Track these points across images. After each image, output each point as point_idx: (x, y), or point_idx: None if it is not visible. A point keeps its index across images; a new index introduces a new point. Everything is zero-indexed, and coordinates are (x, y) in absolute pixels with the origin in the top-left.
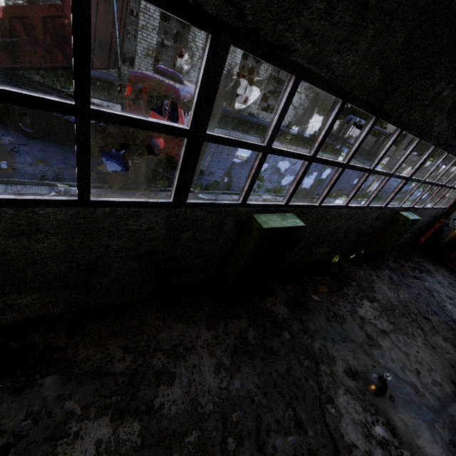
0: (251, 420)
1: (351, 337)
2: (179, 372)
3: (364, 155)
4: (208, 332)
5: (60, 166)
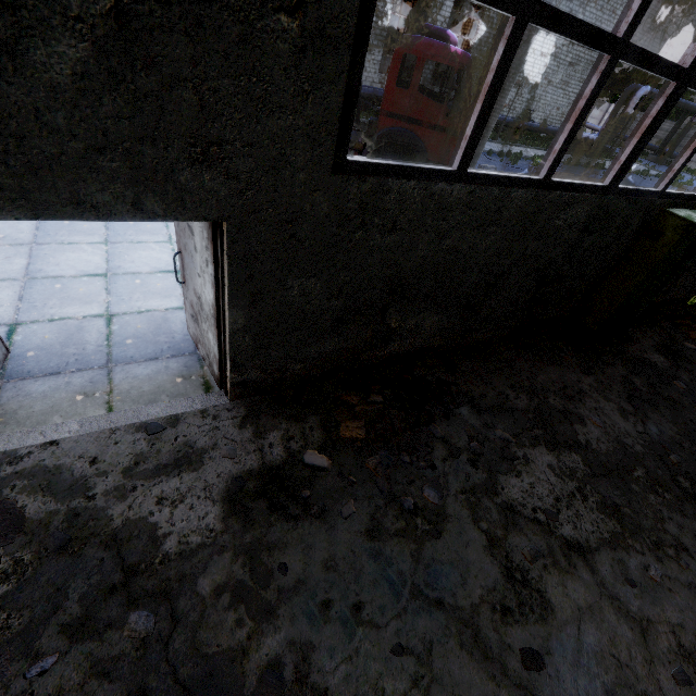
0: (691, 464)
1: None
2: (583, 413)
3: (651, 156)
4: (587, 377)
5: None
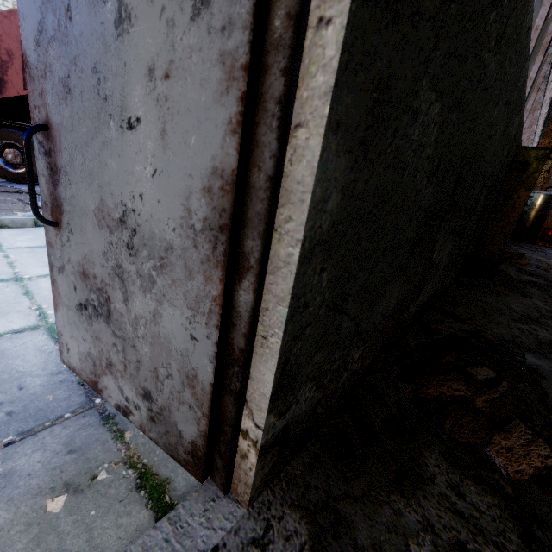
0: None
1: None
2: None
3: None
4: (532, 299)
5: None
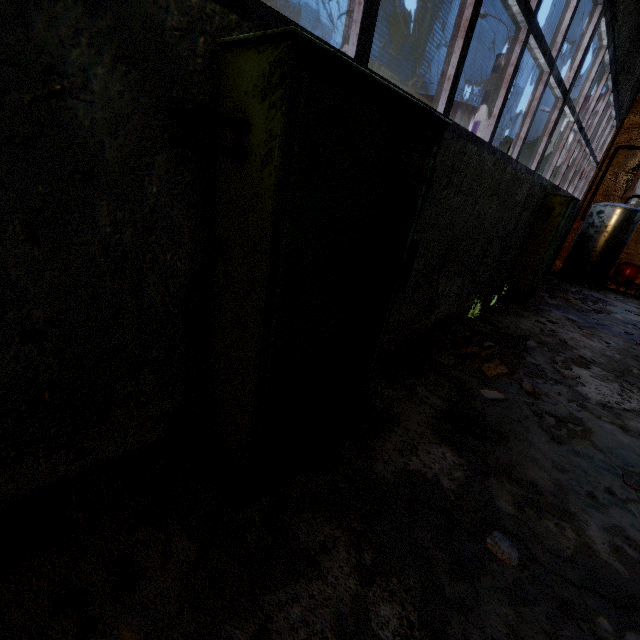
0: None
1: (635, 465)
2: None
3: None
4: None
5: None
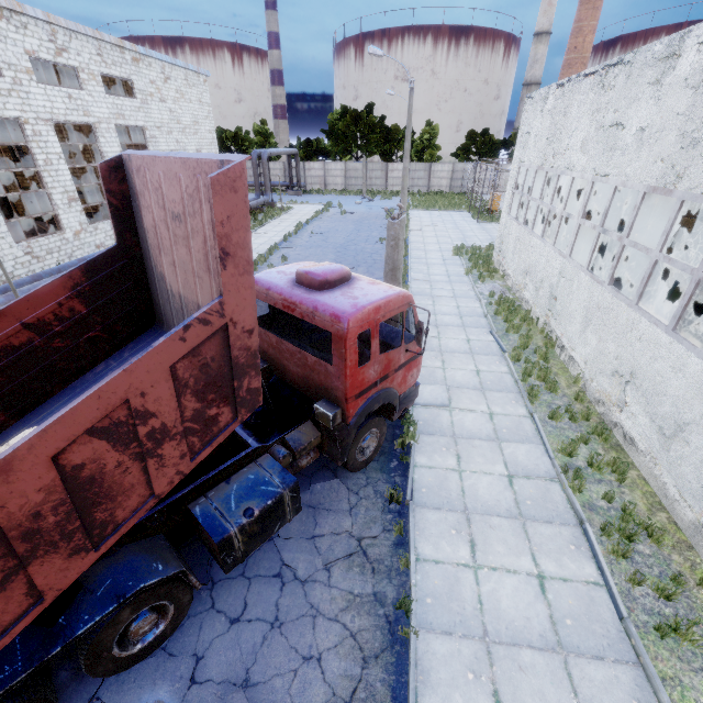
0: None
1: None
2: None
3: (290, 191)
4: None
5: (320, 593)
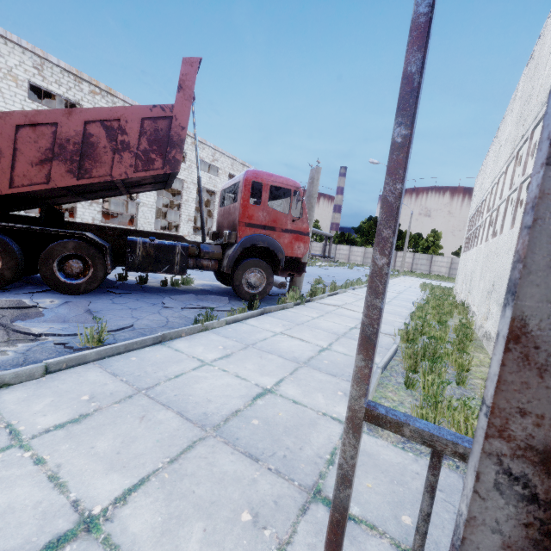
0: None
1: None
2: None
3: (322, 259)
4: None
5: (168, 311)
